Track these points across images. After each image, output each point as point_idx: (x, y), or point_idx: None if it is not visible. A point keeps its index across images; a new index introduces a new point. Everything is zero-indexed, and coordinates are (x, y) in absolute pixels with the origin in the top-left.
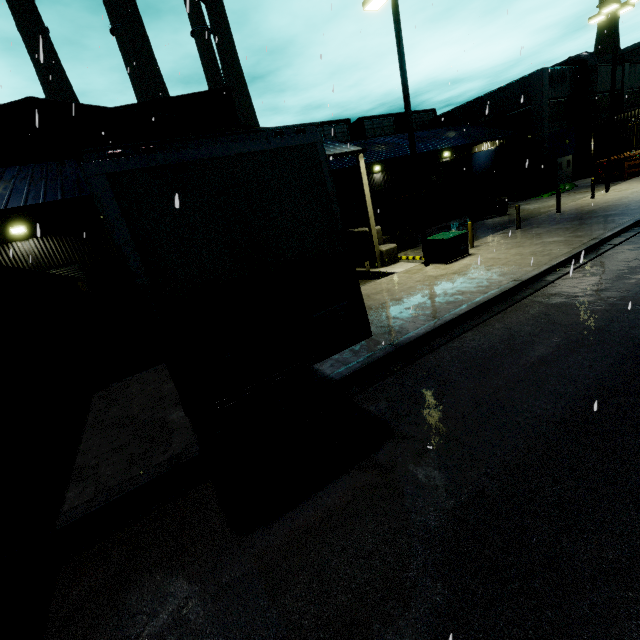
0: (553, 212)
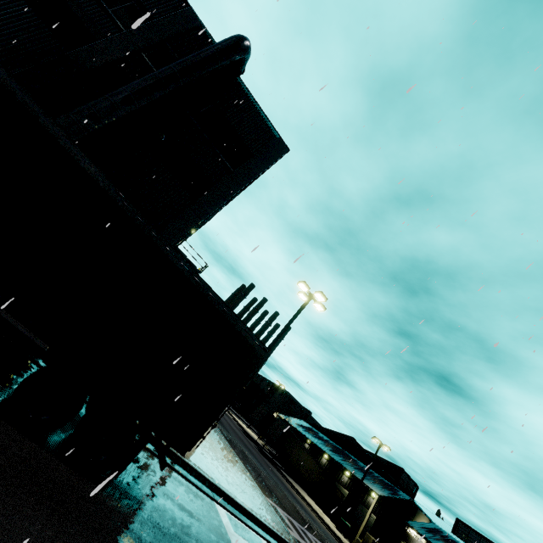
0: None
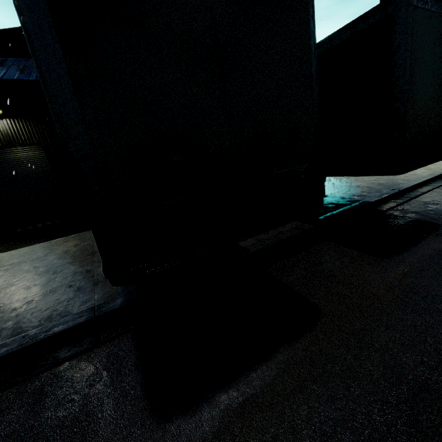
0: None
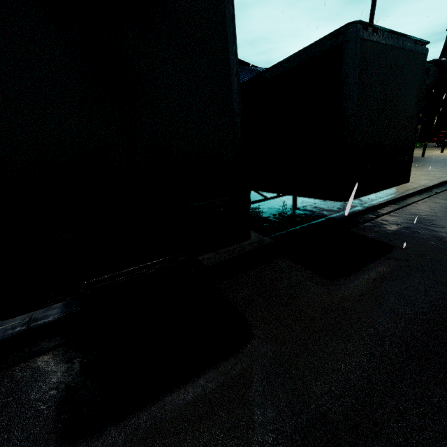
0: (418, 156)
